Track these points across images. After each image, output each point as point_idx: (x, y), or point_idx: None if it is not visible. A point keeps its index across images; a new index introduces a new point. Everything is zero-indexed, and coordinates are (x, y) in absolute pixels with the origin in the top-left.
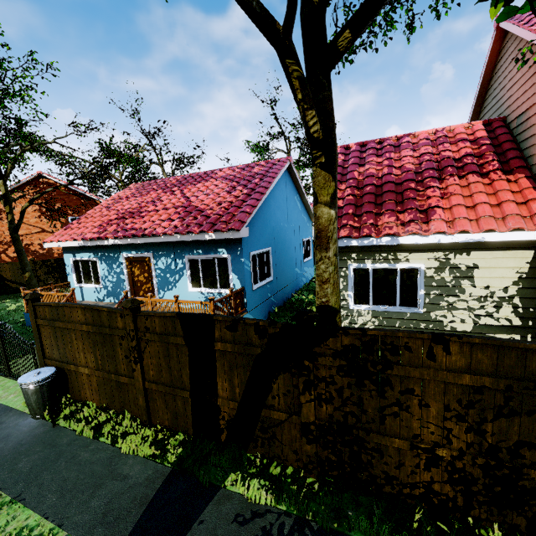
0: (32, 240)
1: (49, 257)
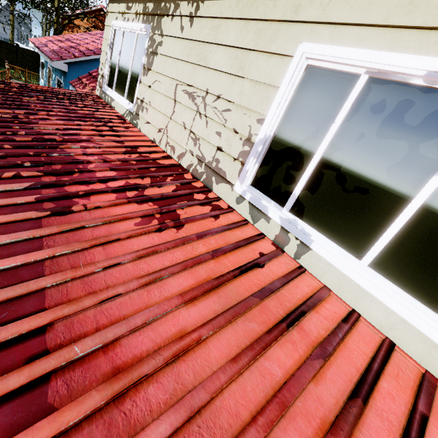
0: None
1: None
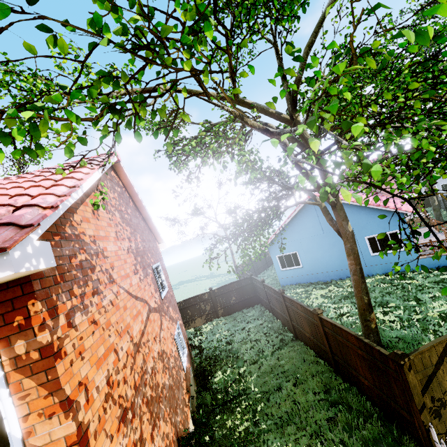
0: (150, 351)
1: (173, 388)
